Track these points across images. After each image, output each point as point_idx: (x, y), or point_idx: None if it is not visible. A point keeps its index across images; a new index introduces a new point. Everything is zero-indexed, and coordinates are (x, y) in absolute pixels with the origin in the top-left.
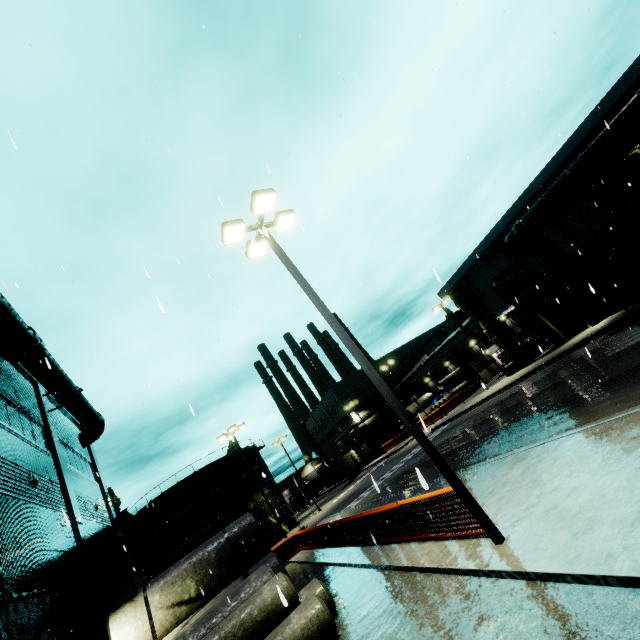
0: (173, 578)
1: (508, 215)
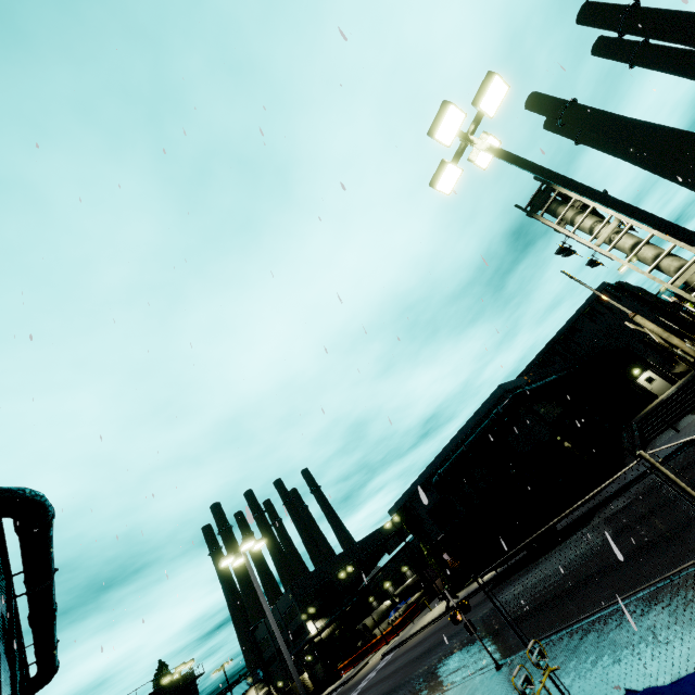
0: None
1: (434, 463)
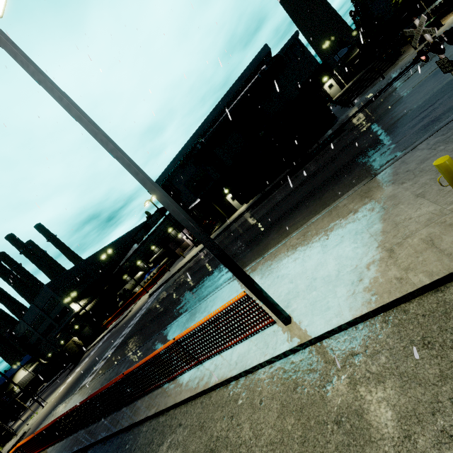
0: None
1: (195, 135)
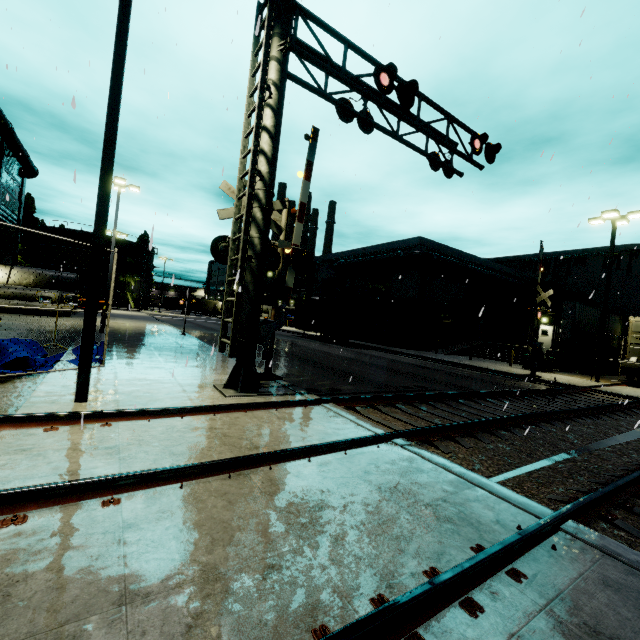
0: (26, 271)
1: (344, 253)
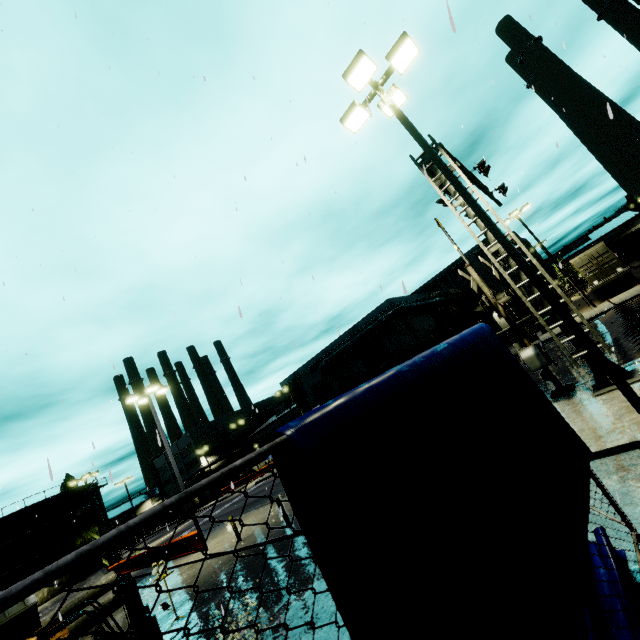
0: None
1: (323, 351)
